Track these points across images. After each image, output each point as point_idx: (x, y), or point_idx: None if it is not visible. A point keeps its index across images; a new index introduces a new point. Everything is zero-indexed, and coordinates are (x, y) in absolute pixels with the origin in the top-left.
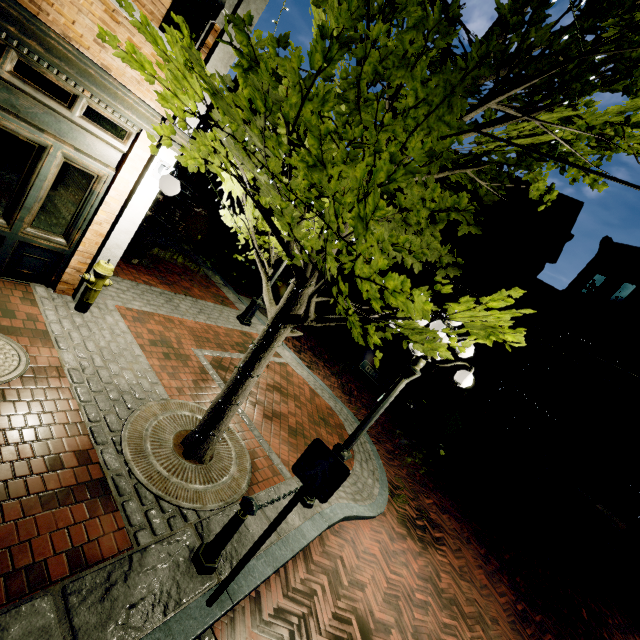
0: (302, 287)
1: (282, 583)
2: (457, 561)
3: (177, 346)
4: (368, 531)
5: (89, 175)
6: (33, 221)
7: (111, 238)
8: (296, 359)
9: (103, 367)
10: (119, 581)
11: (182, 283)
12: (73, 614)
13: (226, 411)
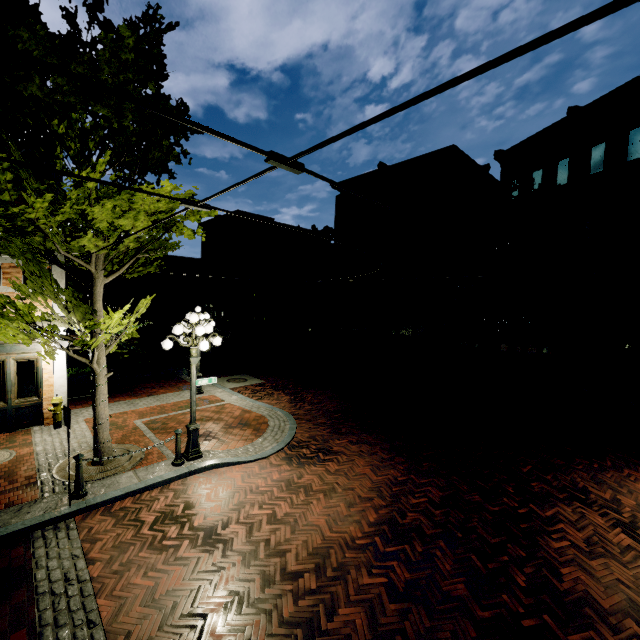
0: (91, 352)
1: (135, 499)
2: (338, 467)
3: (122, 423)
4: (239, 469)
5: (33, 361)
6: (18, 396)
7: (55, 384)
8: (241, 398)
9: (59, 446)
10: (27, 507)
11: (151, 391)
12: (0, 517)
13: (97, 430)
